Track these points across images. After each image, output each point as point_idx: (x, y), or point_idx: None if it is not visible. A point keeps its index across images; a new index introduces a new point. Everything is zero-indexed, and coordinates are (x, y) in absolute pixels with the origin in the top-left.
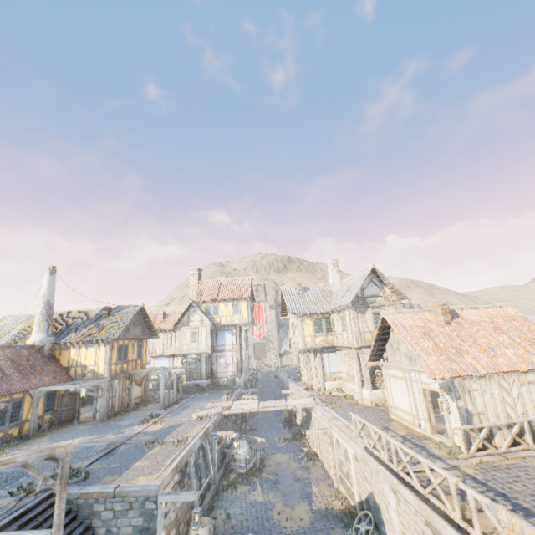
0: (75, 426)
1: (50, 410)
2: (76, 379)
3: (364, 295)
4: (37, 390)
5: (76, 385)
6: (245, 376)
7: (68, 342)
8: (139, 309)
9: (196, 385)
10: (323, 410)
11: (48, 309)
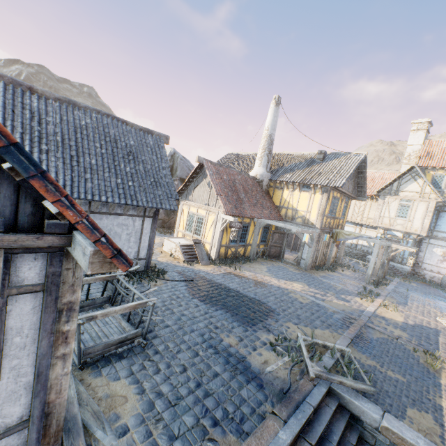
0: (283, 265)
1: (263, 242)
2: (285, 221)
3: None
4: (259, 220)
5: (297, 228)
6: None
7: (284, 181)
8: (362, 158)
9: (393, 268)
10: None
11: (269, 144)
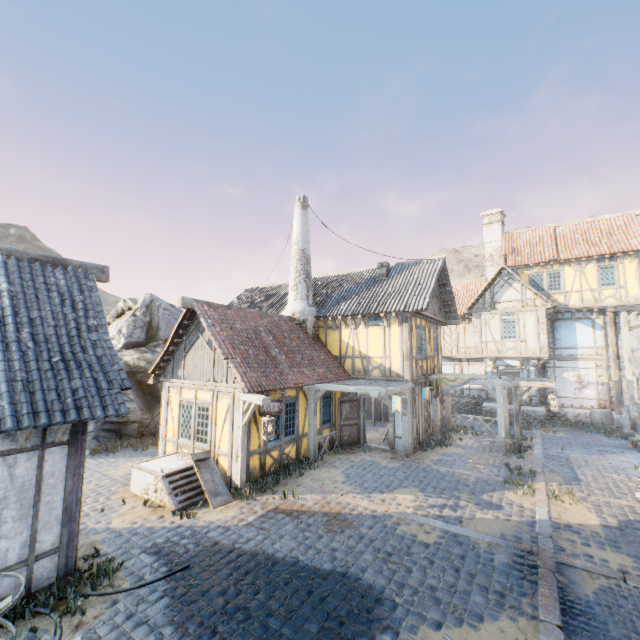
0: (368, 457)
1: (327, 422)
2: (354, 378)
3: None
4: (312, 388)
5: (377, 388)
6: (635, 412)
7: (338, 316)
8: (440, 265)
9: (524, 414)
10: None
11: (303, 264)
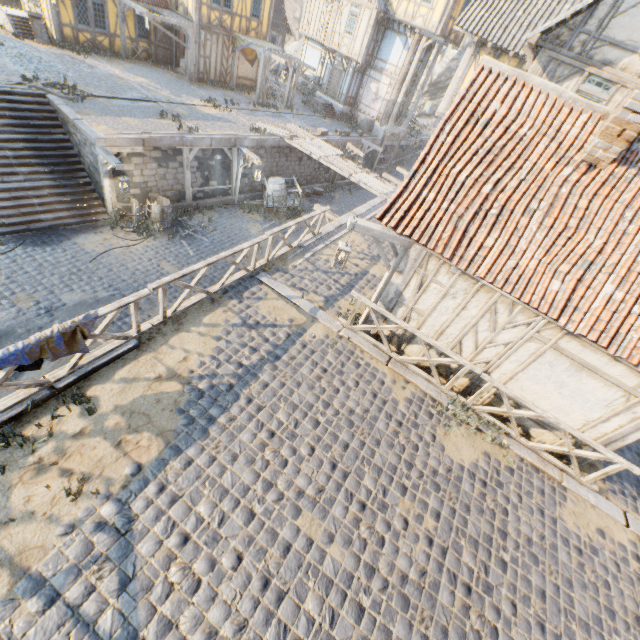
0: (165, 72)
1: (145, 39)
2: (171, 10)
3: (603, 33)
4: None
5: (143, 10)
6: (387, 127)
7: None
8: None
9: (326, 106)
10: (368, 203)
11: None
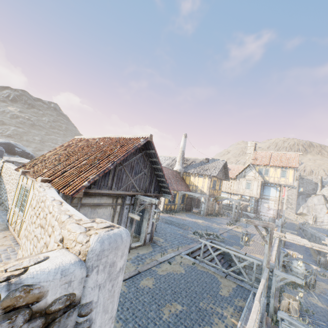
0: (192, 214)
1: (182, 203)
2: (192, 192)
3: None
4: (180, 192)
5: (198, 195)
6: (283, 220)
7: (190, 172)
8: (224, 162)
9: (247, 215)
10: None
11: (182, 155)
